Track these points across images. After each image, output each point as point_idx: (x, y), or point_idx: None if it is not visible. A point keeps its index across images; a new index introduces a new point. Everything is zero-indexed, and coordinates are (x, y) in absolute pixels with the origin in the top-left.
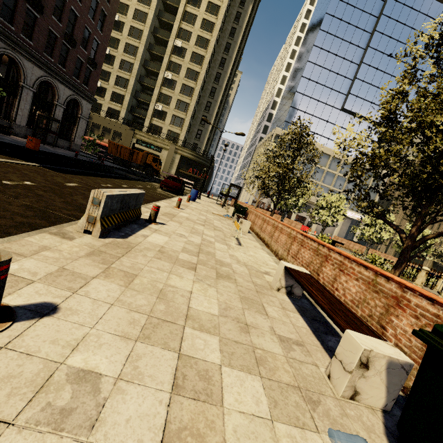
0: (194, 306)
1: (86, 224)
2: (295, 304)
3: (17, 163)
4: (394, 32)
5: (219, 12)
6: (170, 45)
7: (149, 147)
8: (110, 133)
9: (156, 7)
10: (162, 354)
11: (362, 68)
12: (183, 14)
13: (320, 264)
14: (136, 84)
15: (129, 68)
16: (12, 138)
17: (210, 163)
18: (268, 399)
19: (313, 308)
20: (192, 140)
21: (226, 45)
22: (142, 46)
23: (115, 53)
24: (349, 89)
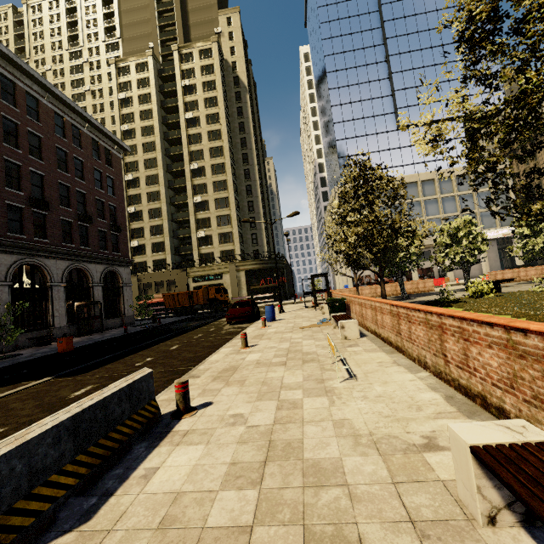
0: None
1: None
2: None
3: (15, 392)
4: (409, 28)
5: (219, 118)
6: (187, 171)
7: (207, 279)
8: (164, 286)
9: (162, 148)
10: None
11: (395, 79)
12: (188, 139)
13: None
14: (170, 225)
15: (158, 213)
16: (50, 347)
17: (281, 263)
18: None
19: None
20: (251, 249)
21: (241, 141)
22: (162, 187)
23: (140, 208)
24: (394, 105)
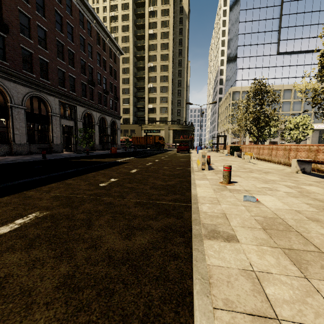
0: (270, 179)
1: (202, 166)
2: (310, 175)
3: (129, 159)
4: None
5: (169, 35)
6: (146, 68)
7: (152, 132)
8: (128, 133)
9: (133, 51)
10: (277, 185)
11: (283, 19)
12: (149, 47)
13: (315, 155)
14: (133, 99)
15: (128, 91)
16: (99, 152)
17: (192, 128)
18: (320, 188)
19: (320, 175)
20: (176, 118)
21: (179, 51)
22: (131, 76)
23: None
24: (279, 37)
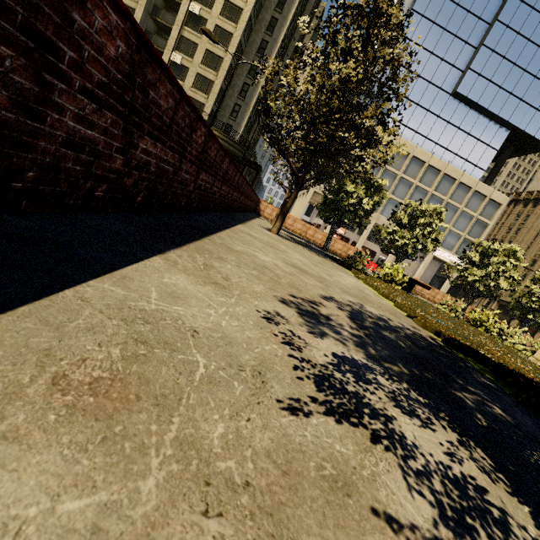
0: None
1: None
2: None
3: None
4: None
5: None
6: None
7: None
8: None
9: None
10: None
11: (495, 30)
12: None
13: None
14: (146, 19)
15: None
16: None
17: (246, 156)
18: None
19: None
20: (225, 120)
21: None
22: None
23: None
24: (470, 62)
